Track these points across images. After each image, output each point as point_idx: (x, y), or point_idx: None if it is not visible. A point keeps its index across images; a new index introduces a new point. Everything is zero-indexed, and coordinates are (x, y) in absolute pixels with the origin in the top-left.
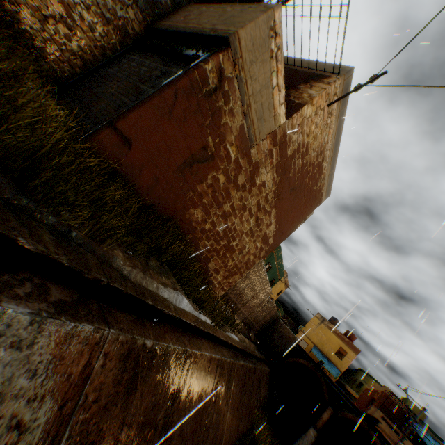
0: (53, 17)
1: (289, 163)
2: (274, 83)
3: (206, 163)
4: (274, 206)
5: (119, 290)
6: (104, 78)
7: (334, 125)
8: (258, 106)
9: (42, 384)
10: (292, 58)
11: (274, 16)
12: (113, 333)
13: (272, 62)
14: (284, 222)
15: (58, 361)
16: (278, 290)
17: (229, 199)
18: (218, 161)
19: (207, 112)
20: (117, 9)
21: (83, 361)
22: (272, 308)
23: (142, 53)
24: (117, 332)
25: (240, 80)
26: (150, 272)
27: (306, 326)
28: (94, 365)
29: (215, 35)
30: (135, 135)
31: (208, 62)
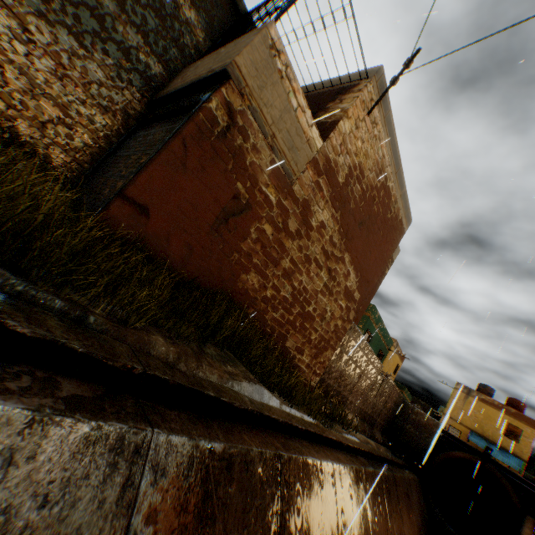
0: (51, 120)
1: (345, 192)
2: (295, 104)
3: (243, 215)
4: (345, 250)
5: (162, 380)
6: (113, 163)
7: (384, 135)
8: (284, 134)
9: (59, 517)
10: (311, 84)
11: (269, 34)
12: (159, 433)
13: (284, 83)
14: (365, 267)
15: (79, 479)
16: (393, 367)
17: (285, 253)
18: (257, 209)
19: (226, 155)
20: (112, 94)
21: (119, 479)
22: (391, 389)
23: (147, 127)
24: (165, 432)
25: (254, 110)
26: (207, 359)
27: (447, 406)
28: (139, 483)
29: (213, 74)
30: (151, 200)
31: (211, 100)
